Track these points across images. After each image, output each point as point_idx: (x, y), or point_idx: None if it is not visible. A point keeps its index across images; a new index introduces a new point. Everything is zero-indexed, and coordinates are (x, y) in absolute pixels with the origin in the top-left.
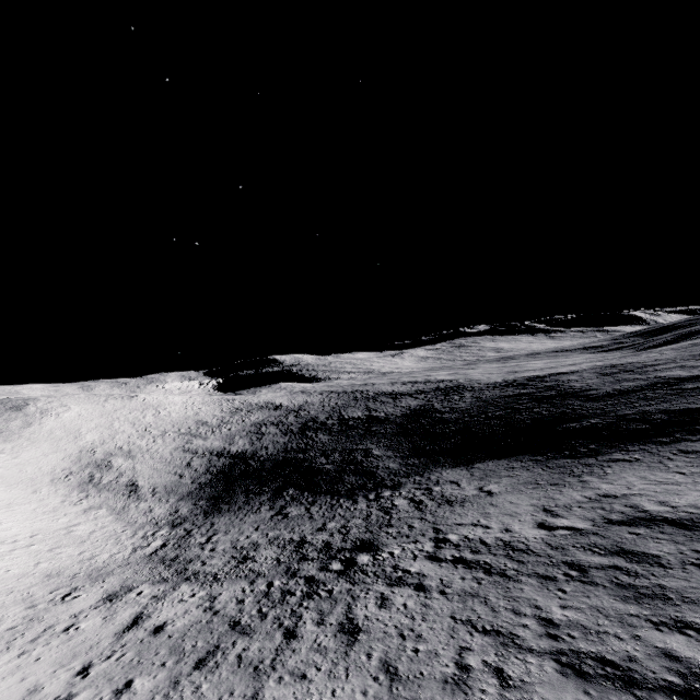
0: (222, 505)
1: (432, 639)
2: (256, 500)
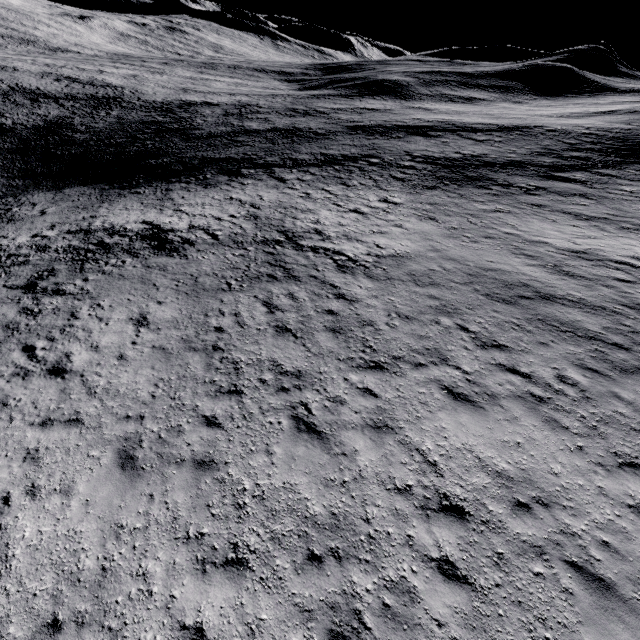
0: None
1: None
2: None
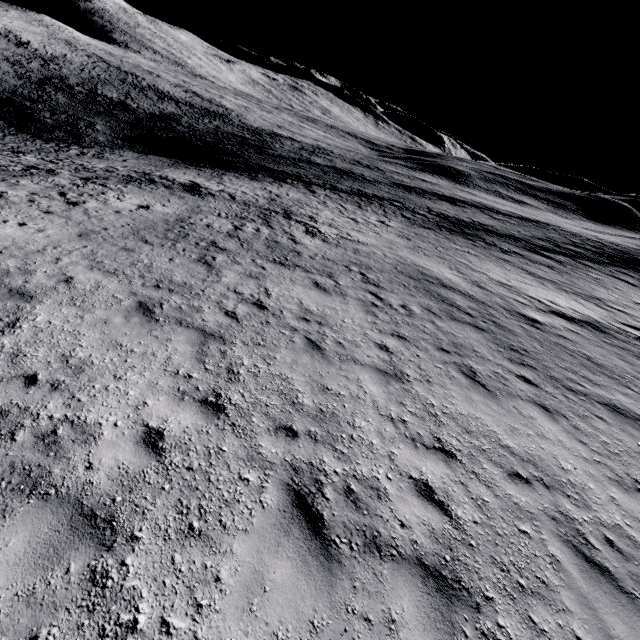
0: None
1: None
2: None
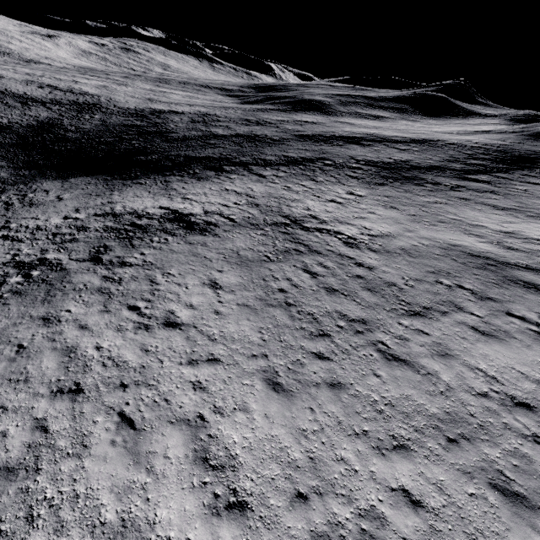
0: None
1: None
2: None
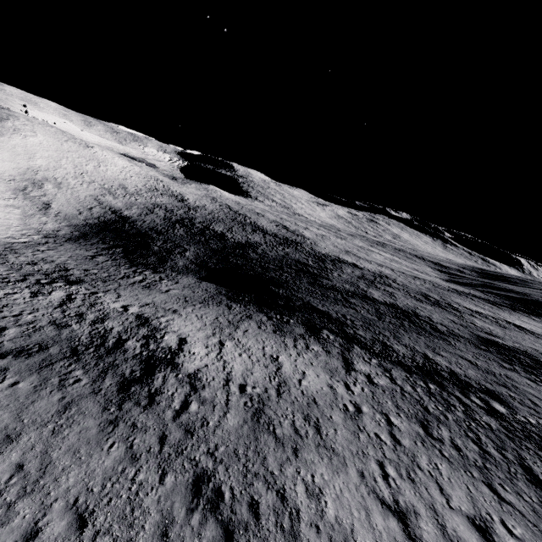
0: (81, 239)
1: None
2: (98, 245)
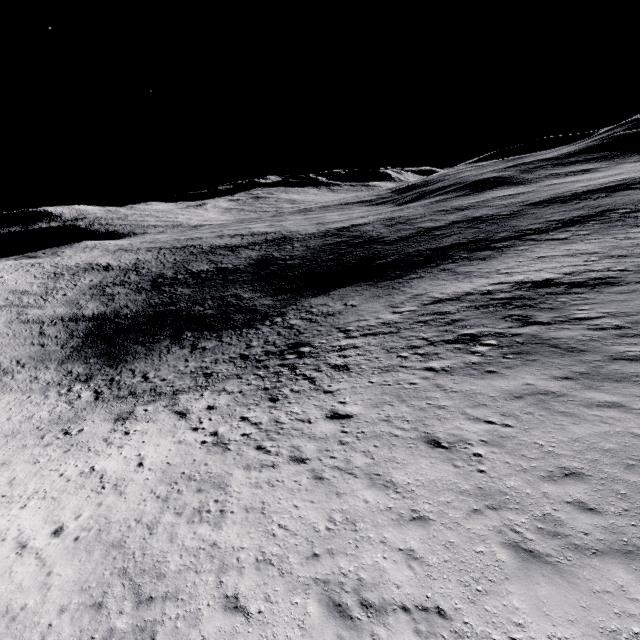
0: (123, 357)
1: (383, 356)
2: (159, 346)
